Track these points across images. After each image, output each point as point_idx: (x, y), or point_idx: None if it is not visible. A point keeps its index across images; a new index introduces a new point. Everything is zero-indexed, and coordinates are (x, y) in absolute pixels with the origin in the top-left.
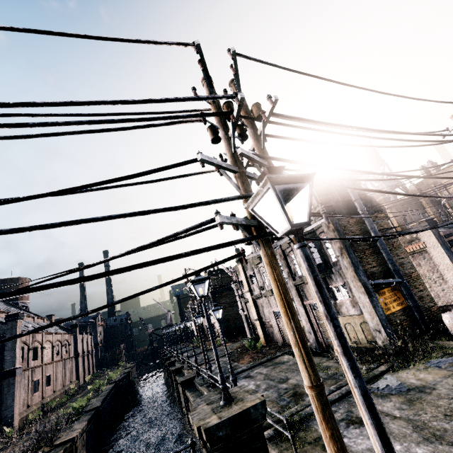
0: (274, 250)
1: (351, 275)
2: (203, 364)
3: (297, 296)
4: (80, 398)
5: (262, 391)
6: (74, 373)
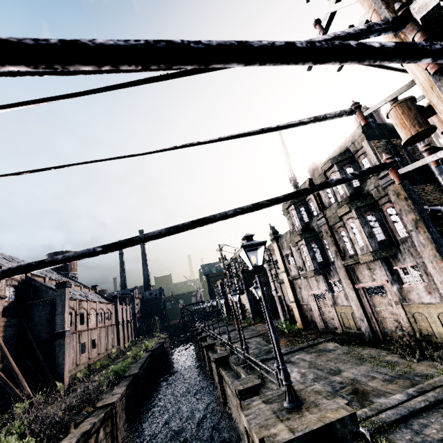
0: (319, 227)
1: (430, 254)
2: (235, 342)
3: (347, 278)
4: (120, 363)
5: (310, 382)
6: (116, 339)
